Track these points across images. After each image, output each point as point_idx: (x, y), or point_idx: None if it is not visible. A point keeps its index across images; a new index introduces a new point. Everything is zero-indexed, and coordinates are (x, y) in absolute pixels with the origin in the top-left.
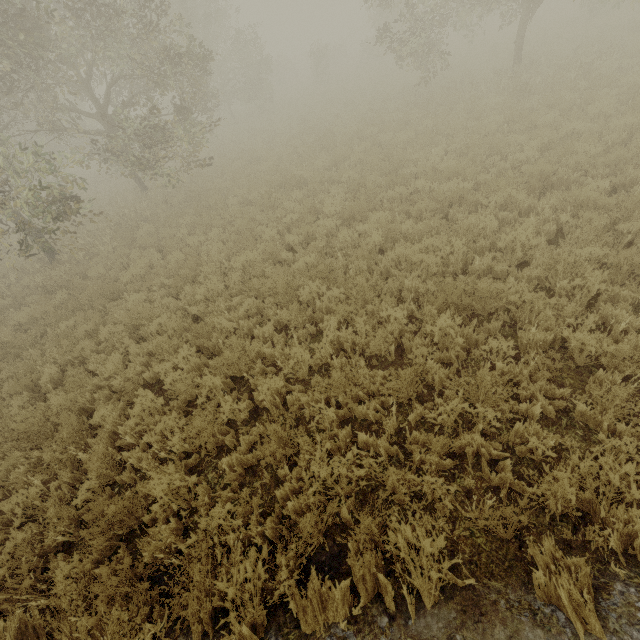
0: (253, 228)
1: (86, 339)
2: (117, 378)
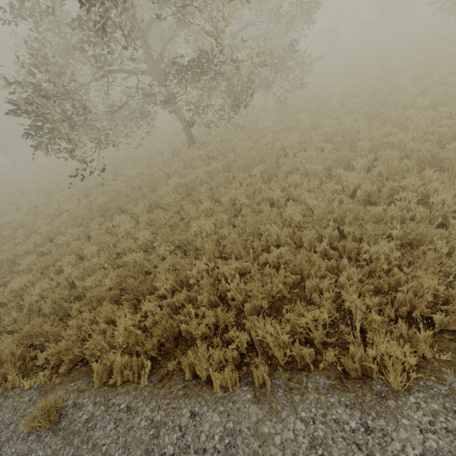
0: (377, 115)
1: (294, 173)
2: (357, 191)
